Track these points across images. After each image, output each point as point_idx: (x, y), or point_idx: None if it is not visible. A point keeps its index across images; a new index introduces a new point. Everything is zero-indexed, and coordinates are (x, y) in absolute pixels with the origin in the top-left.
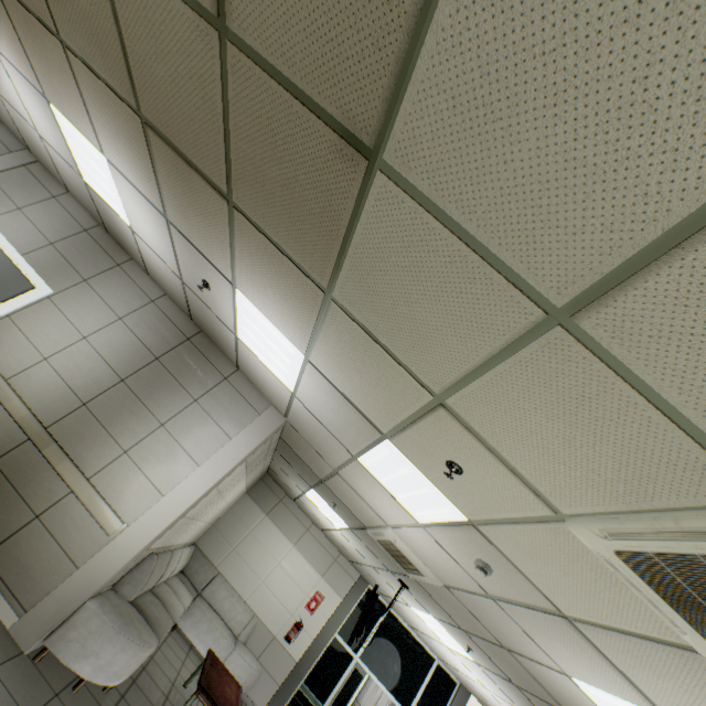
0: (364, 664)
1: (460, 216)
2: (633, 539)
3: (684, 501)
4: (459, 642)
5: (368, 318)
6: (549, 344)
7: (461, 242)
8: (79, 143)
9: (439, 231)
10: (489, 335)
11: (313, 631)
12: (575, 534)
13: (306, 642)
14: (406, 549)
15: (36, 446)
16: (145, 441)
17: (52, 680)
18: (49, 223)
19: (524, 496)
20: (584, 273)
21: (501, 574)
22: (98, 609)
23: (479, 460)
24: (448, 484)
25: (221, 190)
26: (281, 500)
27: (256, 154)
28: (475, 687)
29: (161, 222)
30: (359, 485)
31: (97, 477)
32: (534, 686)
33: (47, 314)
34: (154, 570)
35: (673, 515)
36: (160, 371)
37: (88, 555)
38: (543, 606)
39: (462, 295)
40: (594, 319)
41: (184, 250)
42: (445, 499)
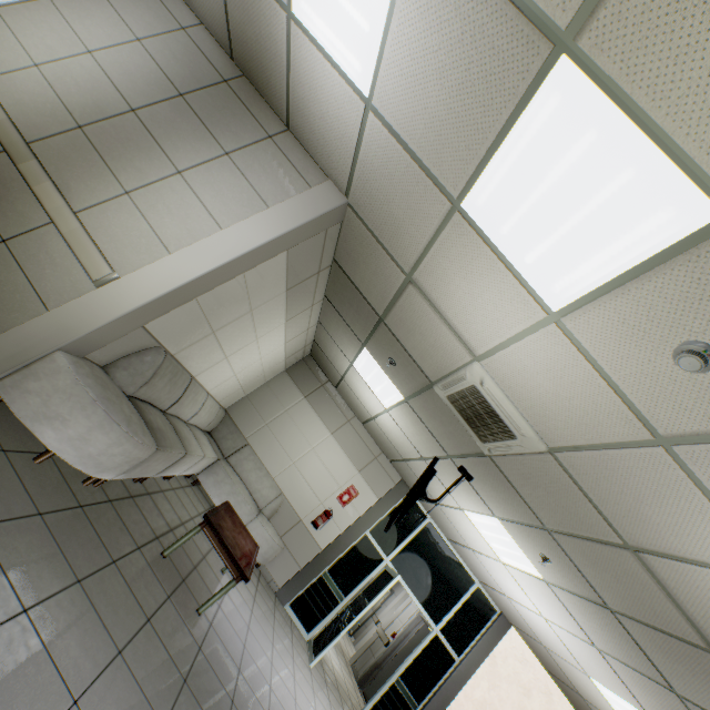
0: (395, 569)
1: None
2: None
3: None
4: (528, 553)
5: None
6: None
7: None
8: None
9: None
10: None
11: (343, 524)
12: None
13: (333, 533)
14: (497, 395)
15: (11, 158)
16: (153, 186)
17: (2, 435)
18: None
19: None
20: None
21: None
22: (69, 365)
23: None
24: None
25: None
26: (323, 385)
27: None
28: (524, 617)
29: None
30: (444, 286)
31: (86, 213)
32: (657, 610)
33: (45, 17)
34: (162, 373)
35: None
36: (183, 110)
37: (64, 300)
38: None
39: None
40: None
41: None
42: (674, 174)
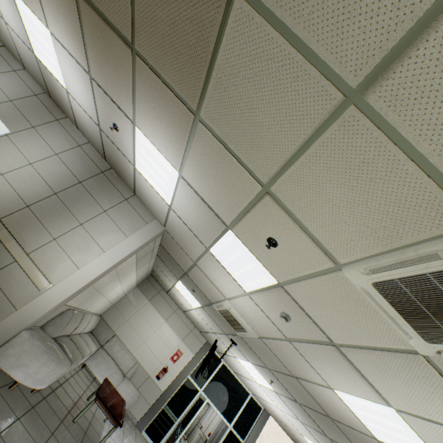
0: (205, 395)
1: (292, 22)
2: (386, 271)
3: (422, 235)
4: (265, 378)
5: (223, 129)
6: (345, 123)
7: (291, 45)
8: (32, 22)
9: (276, 39)
10: (304, 125)
11: (174, 374)
12: (347, 277)
13: (169, 380)
14: (237, 314)
15: None
16: (68, 234)
17: None
18: (9, 87)
19: (316, 256)
20: (375, 52)
21: (296, 320)
22: (29, 337)
23: (289, 233)
24: (267, 257)
25: (127, 41)
26: (159, 292)
27: (152, 1)
28: (273, 410)
29: (86, 79)
30: (209, 271)
31: (34, 253)
32: (310, 401)
33: (5, 146)
34: (71, 320)
35: (414, 248)
36: (82, 190)
37: (25, 302)
38: (321, 339)
39: (288, 93)
40: (377, 93)
41: (102, 101)
42: (264, 269)
